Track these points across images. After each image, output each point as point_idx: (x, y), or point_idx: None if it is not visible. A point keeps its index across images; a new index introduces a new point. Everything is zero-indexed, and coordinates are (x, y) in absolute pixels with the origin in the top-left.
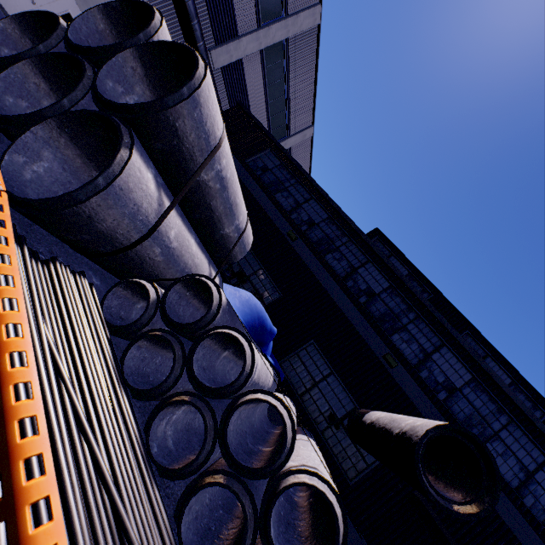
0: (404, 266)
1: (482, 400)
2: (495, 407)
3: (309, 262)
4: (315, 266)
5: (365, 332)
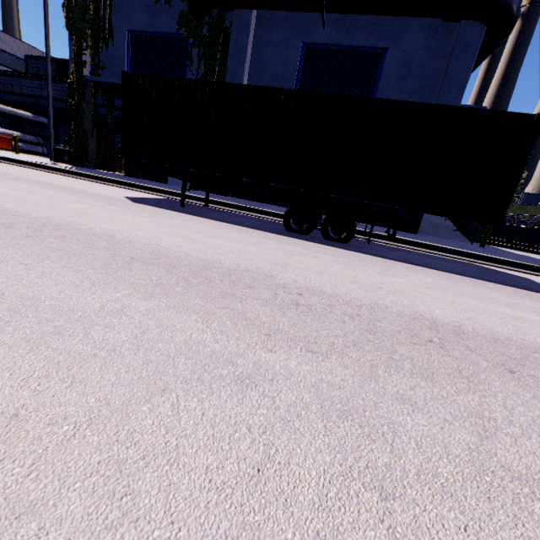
0: (44, 61)
1: (55, 86)
2: (58, 85)
3: (3, 98)
4: (5, 97)
5: (27, 101)
